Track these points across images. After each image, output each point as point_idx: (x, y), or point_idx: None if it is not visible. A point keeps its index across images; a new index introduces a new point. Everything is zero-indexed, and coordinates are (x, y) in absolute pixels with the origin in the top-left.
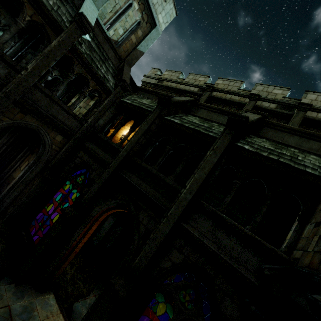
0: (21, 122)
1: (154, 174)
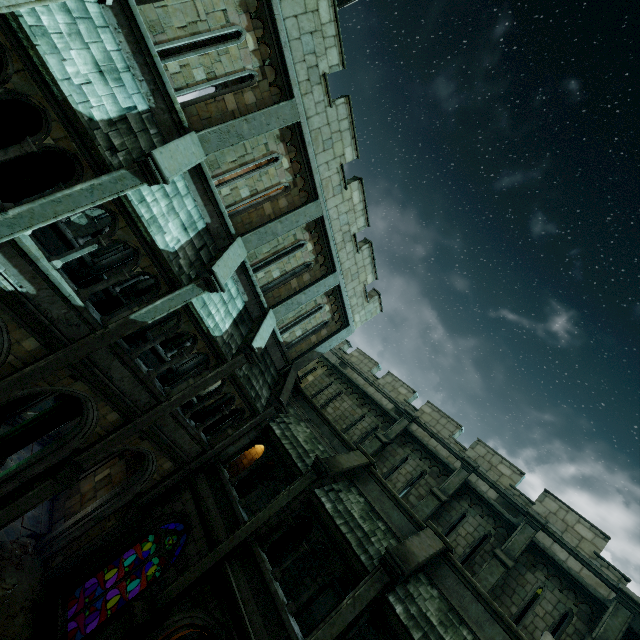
0: (134, 447)
1: (271, 593)
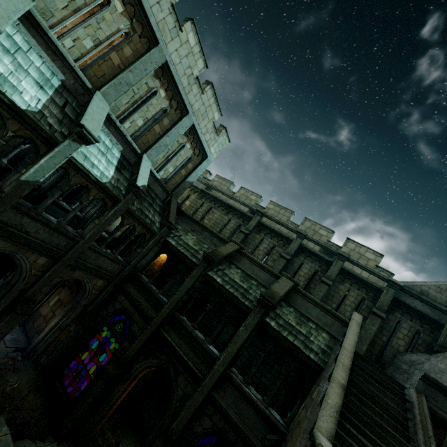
0: (69, 277)
1: (194, 337)
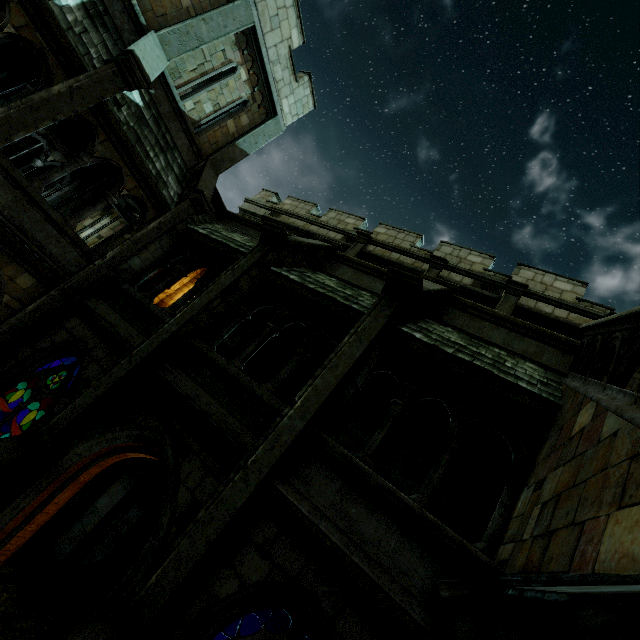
0: None
1: (232, 375)
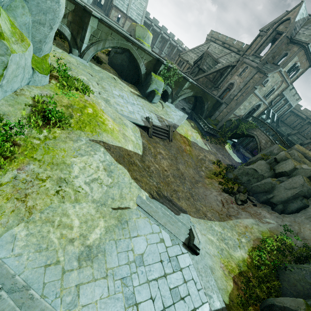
0: None
1: None
